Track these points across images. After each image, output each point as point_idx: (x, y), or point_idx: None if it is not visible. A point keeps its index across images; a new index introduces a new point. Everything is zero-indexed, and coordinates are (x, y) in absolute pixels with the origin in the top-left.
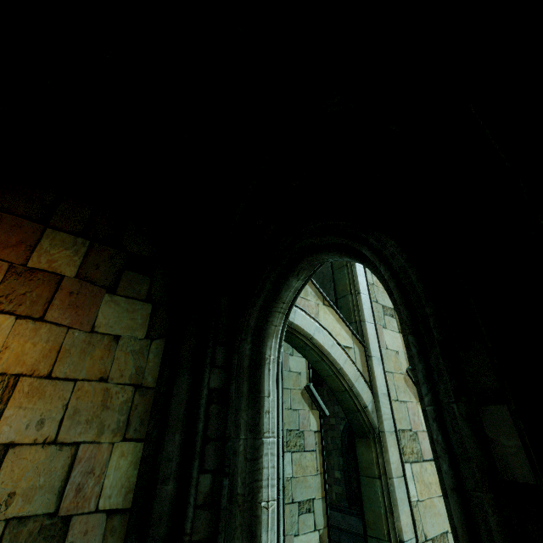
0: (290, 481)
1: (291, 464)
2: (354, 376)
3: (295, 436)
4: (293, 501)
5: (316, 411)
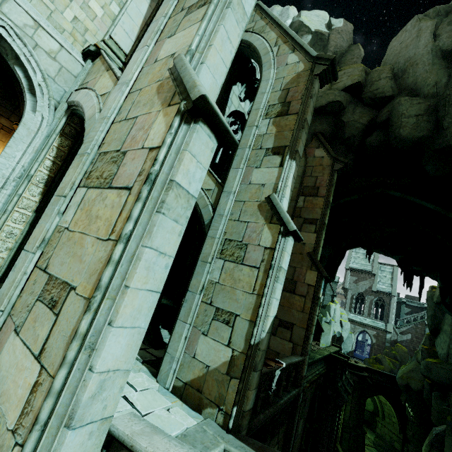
0: (214, 285)
1: (220, 271)
2: (90, 116)
3: (235, 247)
4: (212, 304)
5: (276, 225)
